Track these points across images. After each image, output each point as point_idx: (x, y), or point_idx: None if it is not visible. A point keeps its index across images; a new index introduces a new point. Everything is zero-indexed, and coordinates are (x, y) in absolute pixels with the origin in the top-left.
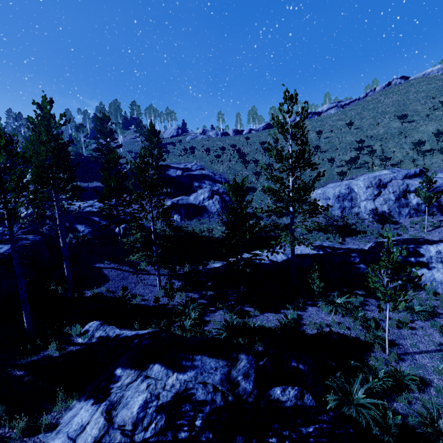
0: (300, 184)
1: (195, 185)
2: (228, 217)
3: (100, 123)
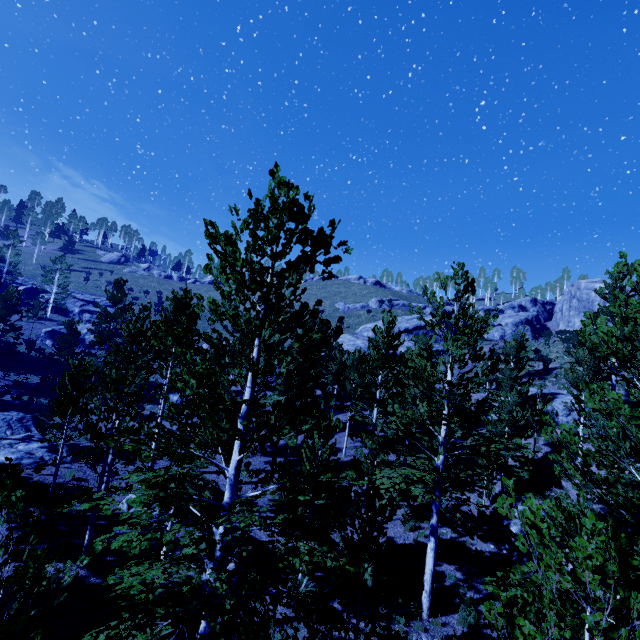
0: (108, 330)
1: (86, 319)
2: (57, 341)
3: (7, 238)
